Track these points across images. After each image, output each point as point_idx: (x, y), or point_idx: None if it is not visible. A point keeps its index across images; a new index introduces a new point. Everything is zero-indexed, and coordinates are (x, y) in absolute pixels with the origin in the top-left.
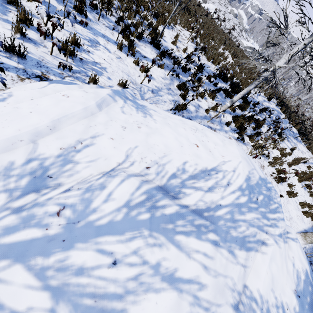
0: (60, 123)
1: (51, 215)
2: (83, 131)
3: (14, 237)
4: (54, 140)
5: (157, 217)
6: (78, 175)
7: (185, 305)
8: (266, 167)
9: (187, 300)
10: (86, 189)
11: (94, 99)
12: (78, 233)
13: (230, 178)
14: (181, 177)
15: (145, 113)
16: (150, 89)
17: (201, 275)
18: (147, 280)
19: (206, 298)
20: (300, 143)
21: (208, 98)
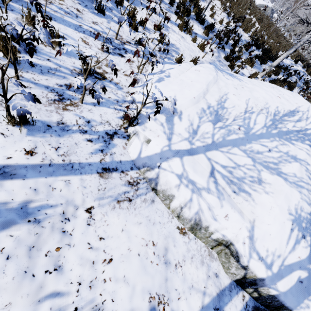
0: (208, 87)
1: (237, 129)
2: (218, 91)
3: (228, 138)
4: (210, 96)
5: (280, 132)
6: (231, 114)
7: (303, 170)
8: None
9: (303, 168)
10: (243, 119)
11: (212, 71)
12: (250, 137)
13: (307, 114)
14: (279, 115)
15: (237, 79)
16: (208, 62)
17: (307, 159)
18: (285, 158)
19: (310, 170)
20: None
21: (247, 66)
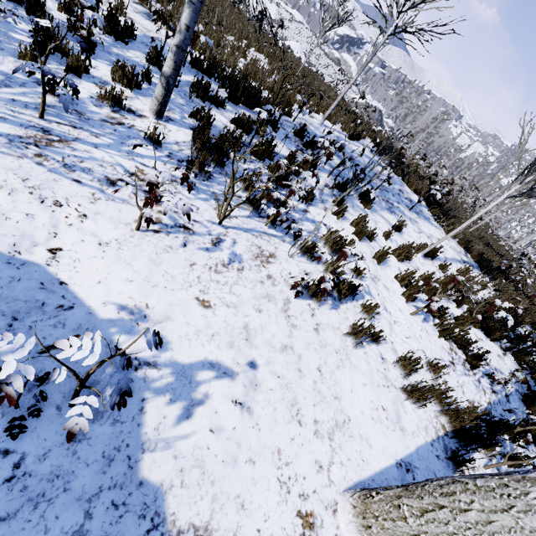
0: None
1: None
2: None
3: None
4: None
5: None
6: None
7: None
8: (281, 260)
9: None
10: None
11: None
12: None
13: None
14: None
15: None
16: None
17: None
18: None
19: None
20: (427, 221)
21: (114, 84)
